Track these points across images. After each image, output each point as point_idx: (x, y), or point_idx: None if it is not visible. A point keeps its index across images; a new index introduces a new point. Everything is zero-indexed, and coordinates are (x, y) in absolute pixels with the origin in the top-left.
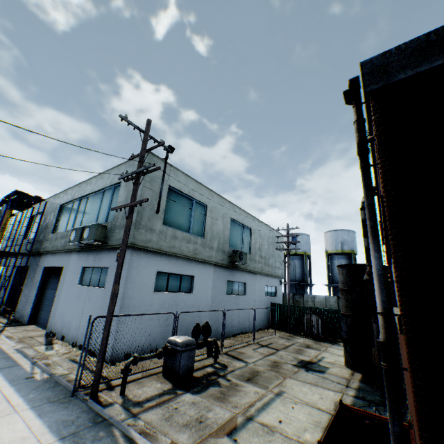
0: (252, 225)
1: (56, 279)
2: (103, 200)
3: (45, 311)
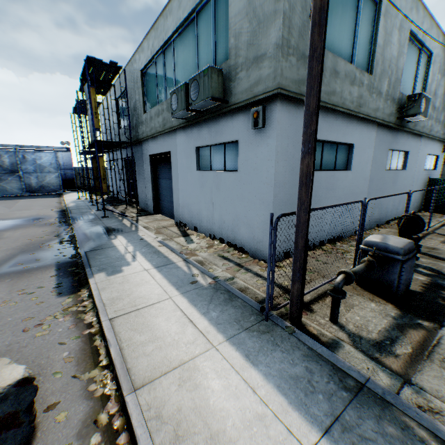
0: (433, 47)
1: (165, 167)
2: (199, 34)
3: (165, 201)
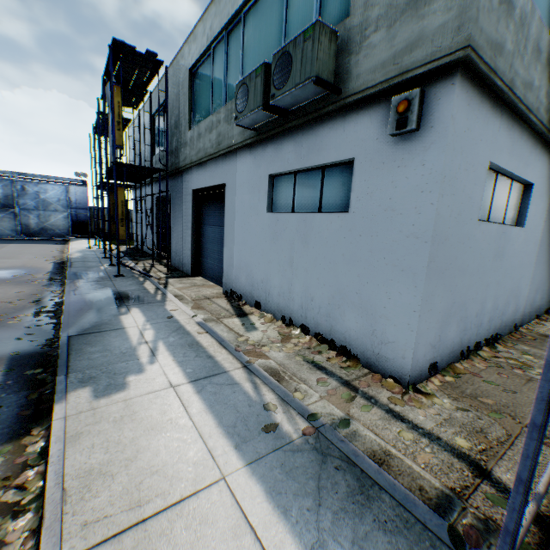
0: None
1: (214, 208)
2: None
3: (209, 258)
